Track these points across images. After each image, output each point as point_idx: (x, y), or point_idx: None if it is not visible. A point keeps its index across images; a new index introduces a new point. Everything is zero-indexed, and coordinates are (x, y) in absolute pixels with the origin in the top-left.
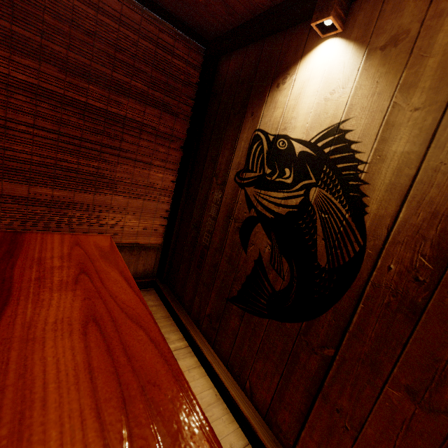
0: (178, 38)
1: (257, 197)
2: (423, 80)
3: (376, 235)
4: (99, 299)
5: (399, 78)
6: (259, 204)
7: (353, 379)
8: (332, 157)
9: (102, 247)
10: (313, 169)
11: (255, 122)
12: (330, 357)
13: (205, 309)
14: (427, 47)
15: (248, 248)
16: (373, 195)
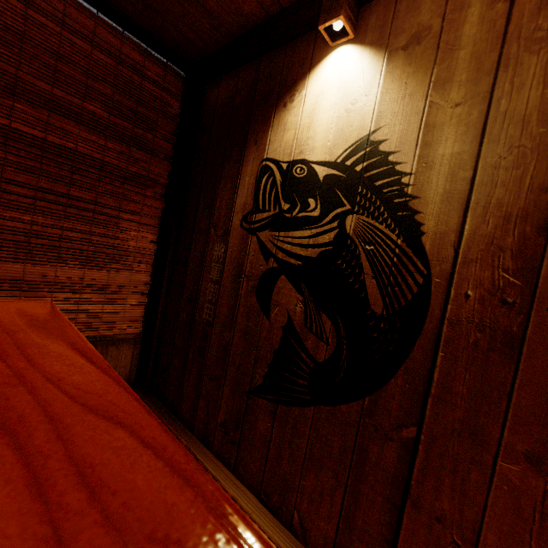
0: (148, 56)
1: (275, 242)
2: (458, 74)
3: (441, 258)
4: (18, 387)
5: (430, 75)
6: (279, 251)
7: (450, 463)
8: (368, 175)
9: (34, 314)
10: (345, 193)
11: (260, 150)
12: (412, 439)
13: (216, 416)
14: (454, 40)
15: (272, 311)
16: (427, 210)
